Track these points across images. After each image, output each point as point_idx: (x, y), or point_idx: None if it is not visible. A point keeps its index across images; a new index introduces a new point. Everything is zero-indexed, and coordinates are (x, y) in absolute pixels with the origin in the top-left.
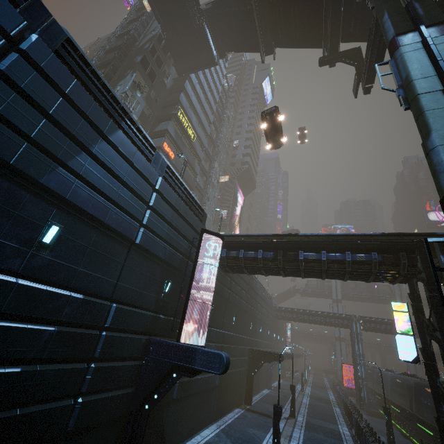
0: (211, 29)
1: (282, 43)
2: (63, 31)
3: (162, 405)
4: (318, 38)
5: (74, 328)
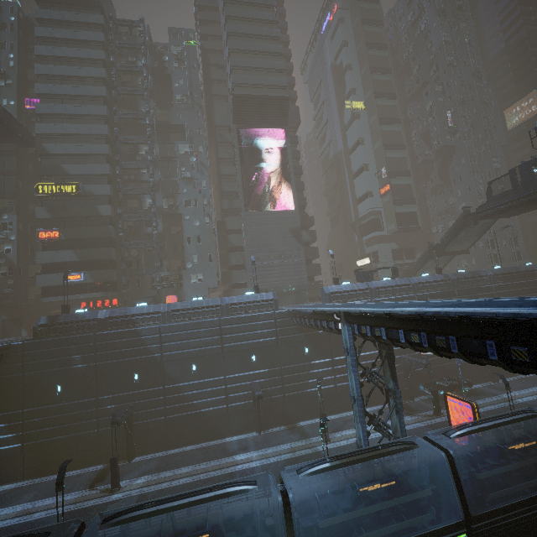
0: None
1: None
2: None
3: None
4: None
5: None
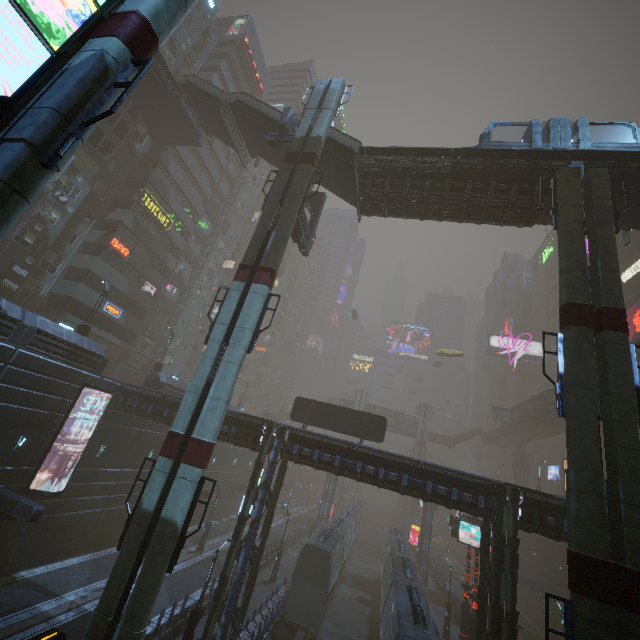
0: (192, 105)
1: (262, 154)
2: None
3: (6, 537)
4: None
5: None
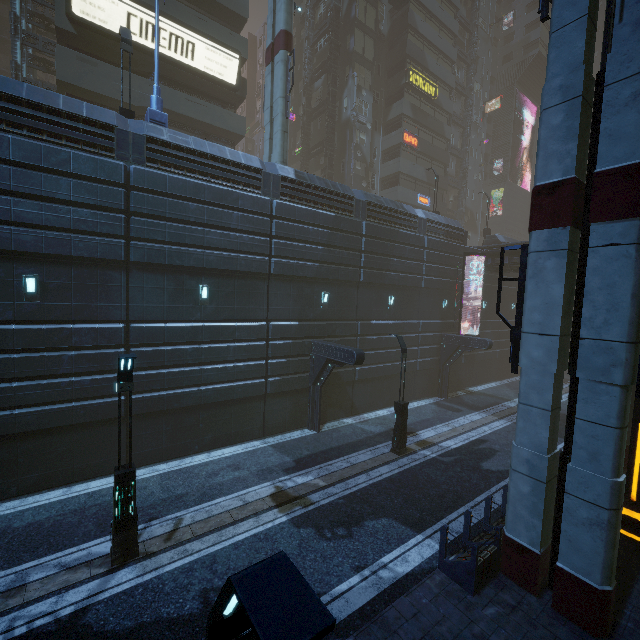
0: None
1: None
2: (365, 202)
3: (456, 366)
4: None
5: (409, 334)
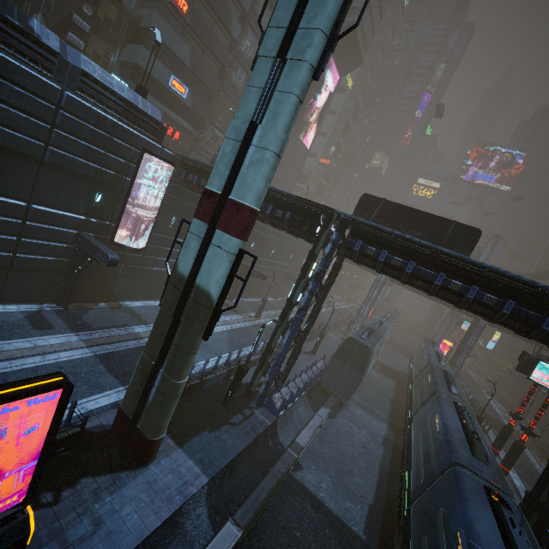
0: None
1: None
2: None
3: (108, 275)
4: None
5: None
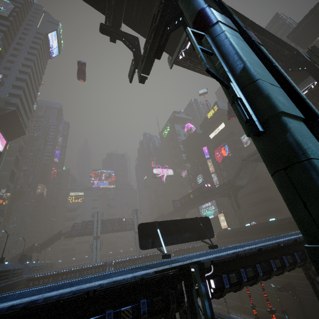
0: None
1: None
2: None
3: None
4: (102, 1)
5: None
